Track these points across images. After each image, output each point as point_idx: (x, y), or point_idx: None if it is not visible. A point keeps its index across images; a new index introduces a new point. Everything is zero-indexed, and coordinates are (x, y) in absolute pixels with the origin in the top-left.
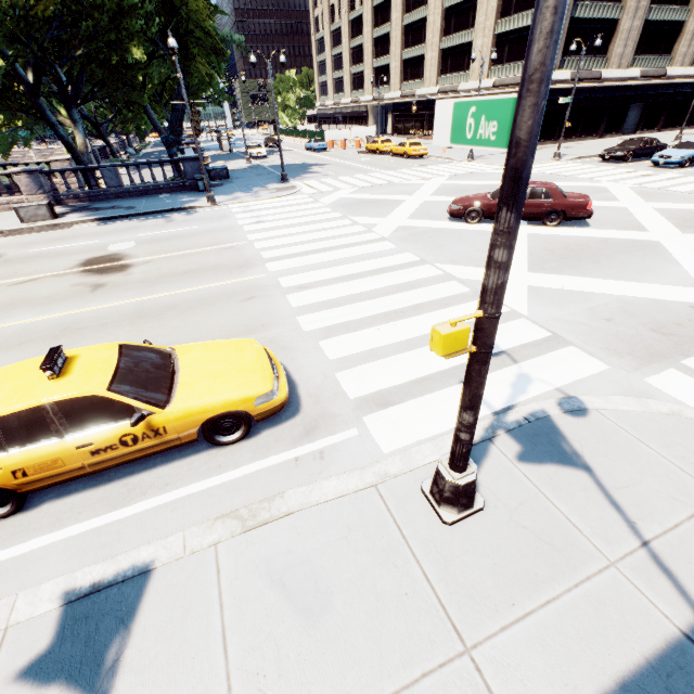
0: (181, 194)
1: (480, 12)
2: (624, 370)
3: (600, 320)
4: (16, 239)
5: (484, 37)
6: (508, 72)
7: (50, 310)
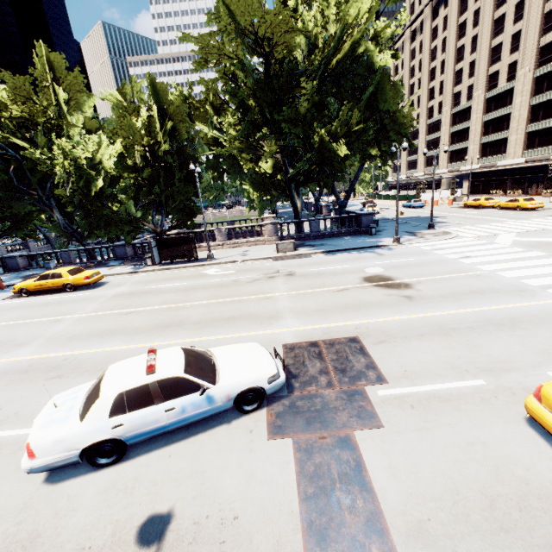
0: (359, 237)
1: None
2: None
3: None
4: (285, 262)
5: None
6: None
7: (399, 312)
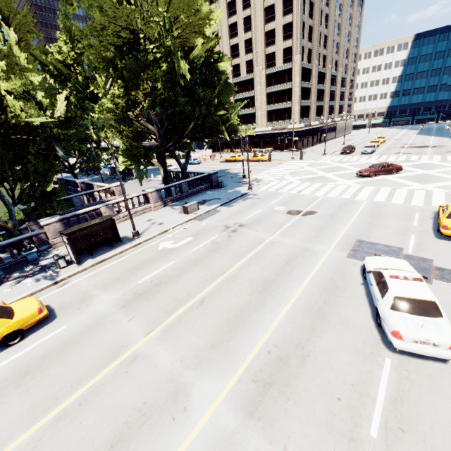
0: (217, 190)
1: (257, 102)
2: None
3: None
4: (212, 219)
5: (261, 111)
6: (277, 124)
7: (342, 223)
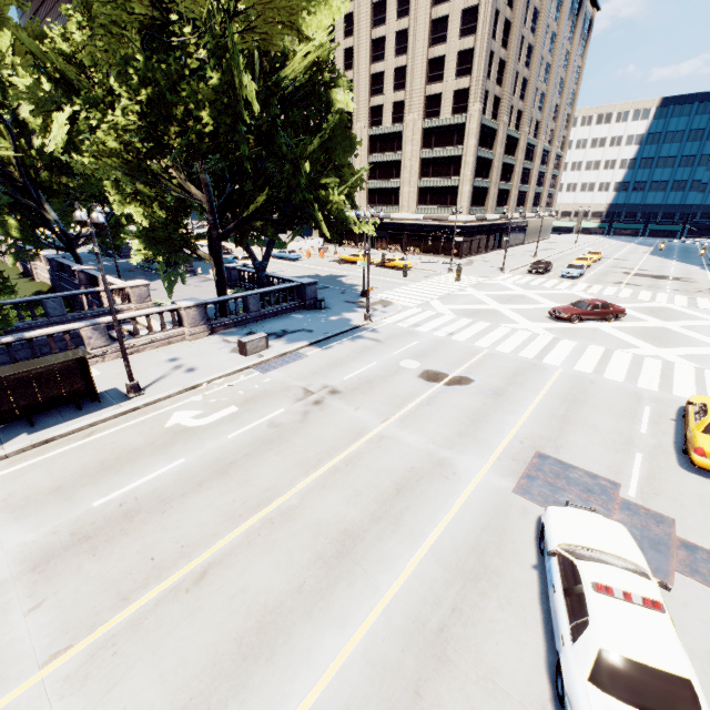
0: (311, 313)
1: (405, 171)
2: None
3: None
4: (286, 371)
5: (410, 187)
6: (433, 211)
7: (514, 411)
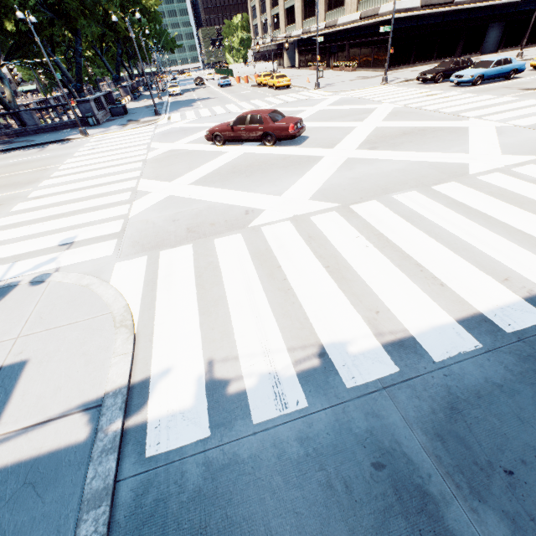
0: (77, 129)
1: None
2: (119, 256)
3: (169, 221)
4: None
5: None
6: (371, 4)
7: None
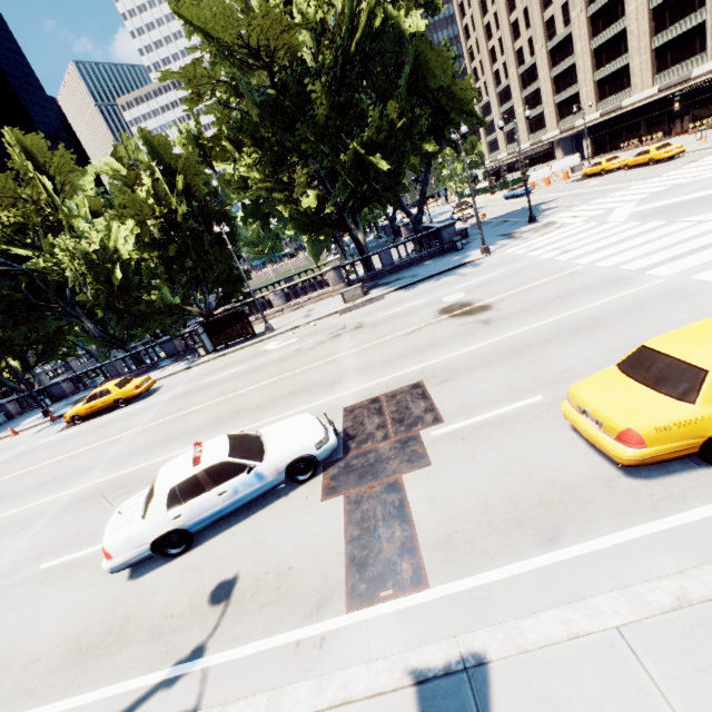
0: (443, 257)
1: None
2: None
3: None
4: (354, 313)
5: None
6: None
7: (472, 342)
